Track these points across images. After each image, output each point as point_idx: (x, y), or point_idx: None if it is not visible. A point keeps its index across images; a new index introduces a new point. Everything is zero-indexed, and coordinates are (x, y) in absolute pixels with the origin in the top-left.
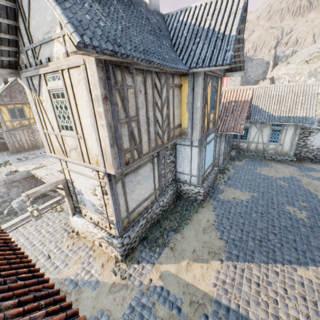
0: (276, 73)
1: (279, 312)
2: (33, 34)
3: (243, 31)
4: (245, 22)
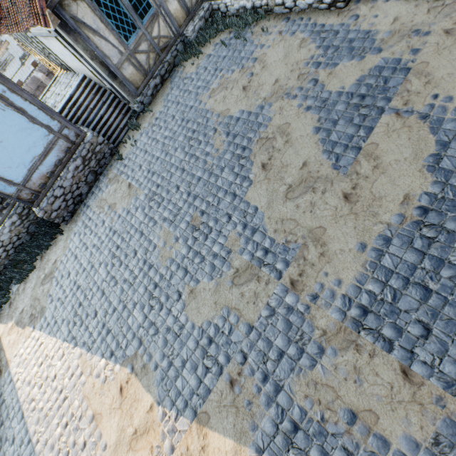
0: None
1: (36, 396)
2: None
3: None
4: None
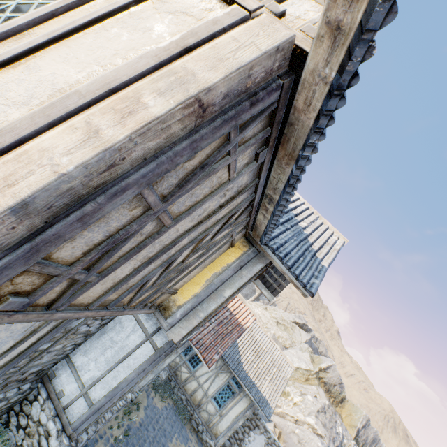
0: (253, 307)
1: None
2: None
3: None
4: None
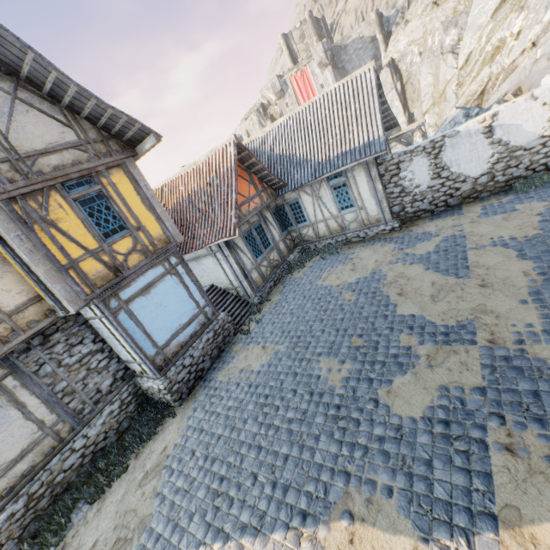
0: (394, 51)
1: None
2: None
3: (66, 78)
4: (50, 64)
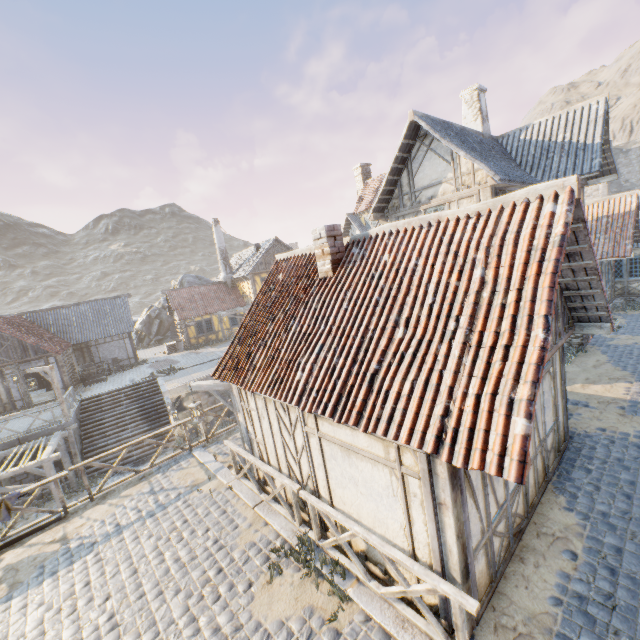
0: None
1: None
2: (416, 183)
3: (607, 132)
4: (607, 124)
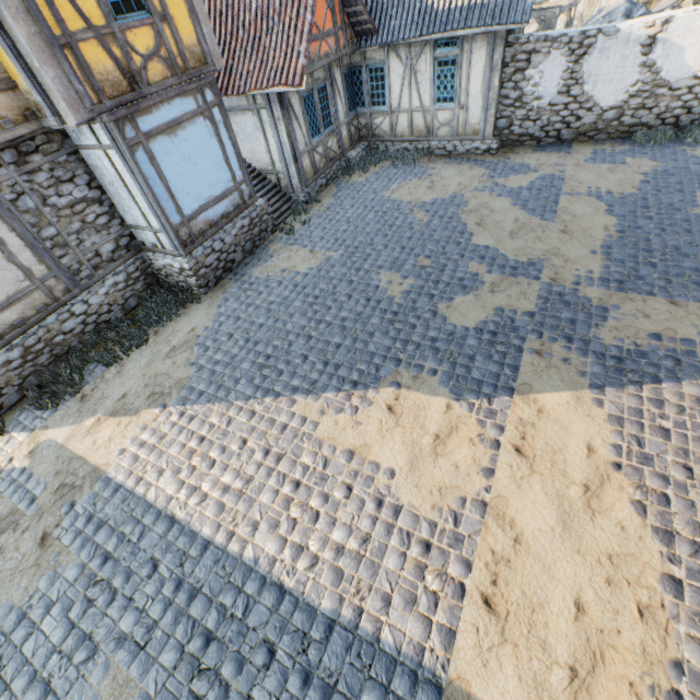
0: None
1: (203, 481)
2: None
3: None
4: None
